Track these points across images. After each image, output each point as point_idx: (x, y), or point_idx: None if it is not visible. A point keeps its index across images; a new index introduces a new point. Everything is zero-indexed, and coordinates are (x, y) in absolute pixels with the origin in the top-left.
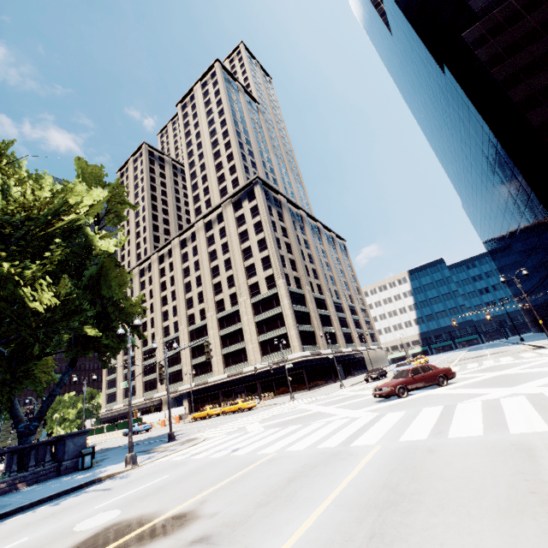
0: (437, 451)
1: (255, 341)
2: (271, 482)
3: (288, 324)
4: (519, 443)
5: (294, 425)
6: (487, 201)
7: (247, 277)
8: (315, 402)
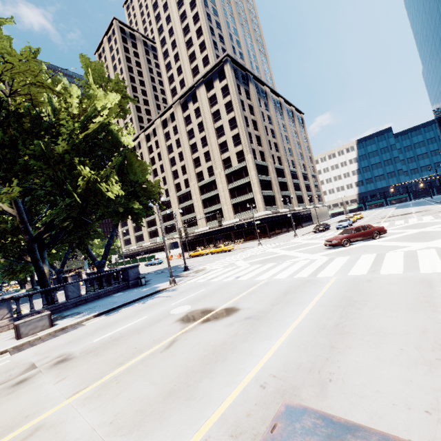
0: (373, 281)
1: (229, 203)
2: (274, 294)
3: (254, 190)
4: (424, 279)
5: (270, 263)
6: None
7: (221, 153)
8: (278, 247)
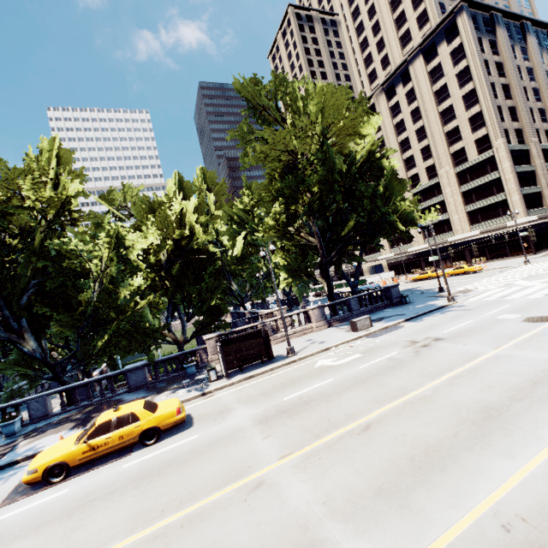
0: None
1: (461, 211)
2: None
3: (508, 189)
4: None
5: None
6: None
7: (448, 145)
8: None
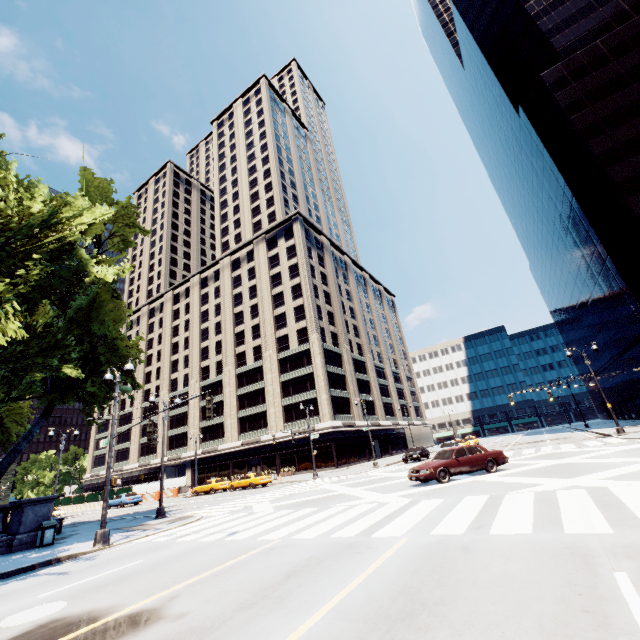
0: (474, 550)
1: (278, 404)
2: (265, 577)
3: (319, 386)
4: (574, 546)
5: (310, 507)
6: (558, 264)
7: (276, 328)
8: (341, 482)
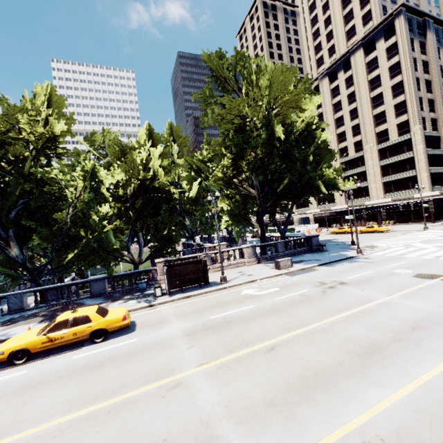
0: None
1: (379, 181)
2: None
3: (419, 167)
4: None
5: None
6: None
7: (375, 125)
8: None
